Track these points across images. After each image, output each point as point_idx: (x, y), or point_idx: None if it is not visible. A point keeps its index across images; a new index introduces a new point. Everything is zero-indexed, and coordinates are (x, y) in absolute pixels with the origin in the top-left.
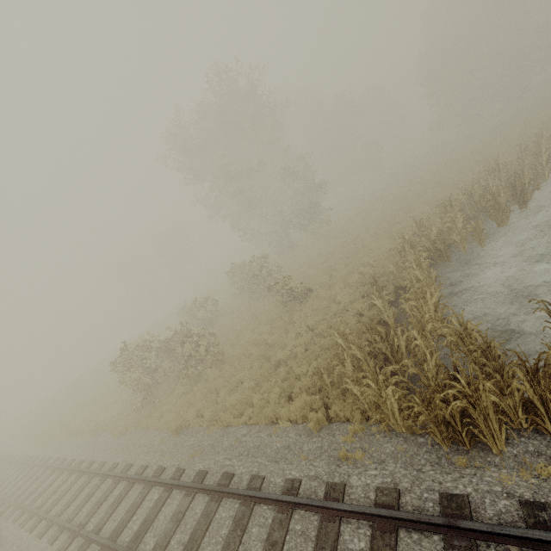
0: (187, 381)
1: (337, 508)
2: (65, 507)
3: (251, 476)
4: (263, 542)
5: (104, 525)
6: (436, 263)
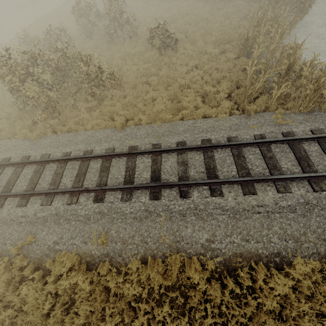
0: (91, 98)
1: (303, 138)
2: (34, 185)
3: (228, 138)
4: (261, 159)
5: (107, 182)
6: None
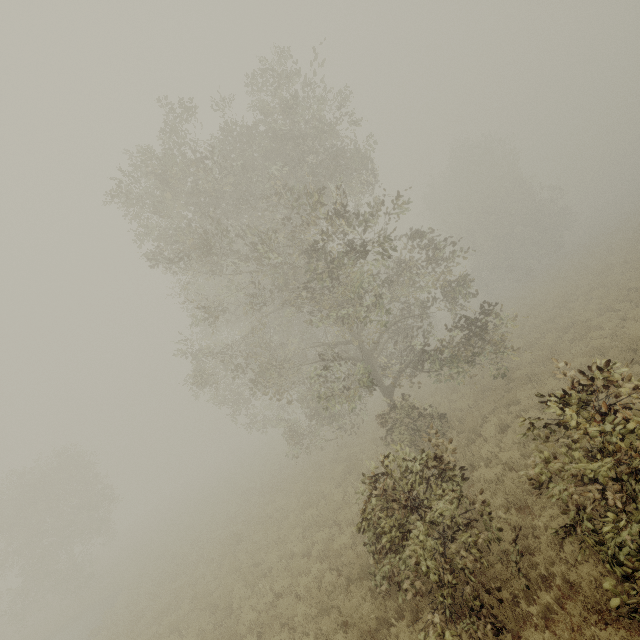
0: None
1: None
2: None
3: None
4: None
5: None
6: None
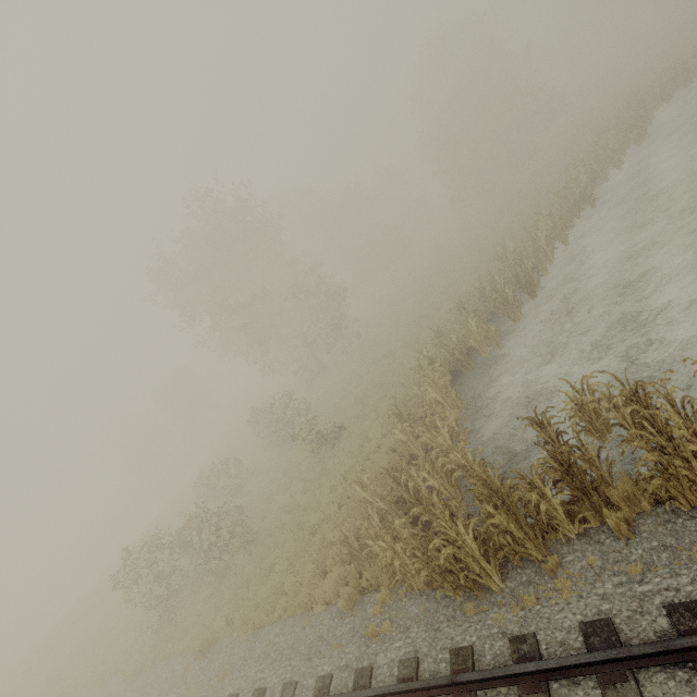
0: (212, 579)
1: (362, 696)
2: None
3: (283, 685)
4: None
5: None
6: (463, 373)
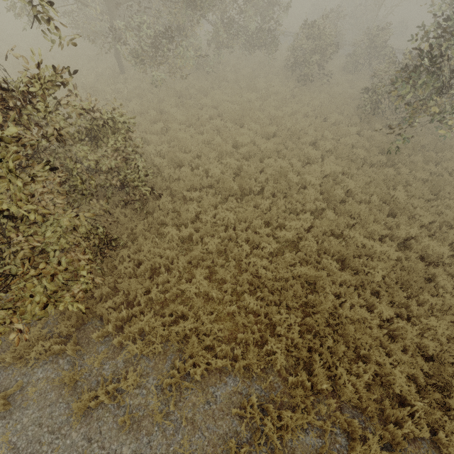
0: None
1: None
2: None
3: None
4: None
5: None
6: None
